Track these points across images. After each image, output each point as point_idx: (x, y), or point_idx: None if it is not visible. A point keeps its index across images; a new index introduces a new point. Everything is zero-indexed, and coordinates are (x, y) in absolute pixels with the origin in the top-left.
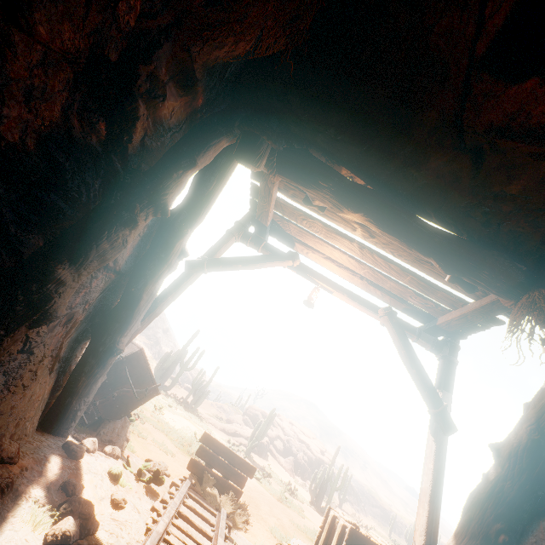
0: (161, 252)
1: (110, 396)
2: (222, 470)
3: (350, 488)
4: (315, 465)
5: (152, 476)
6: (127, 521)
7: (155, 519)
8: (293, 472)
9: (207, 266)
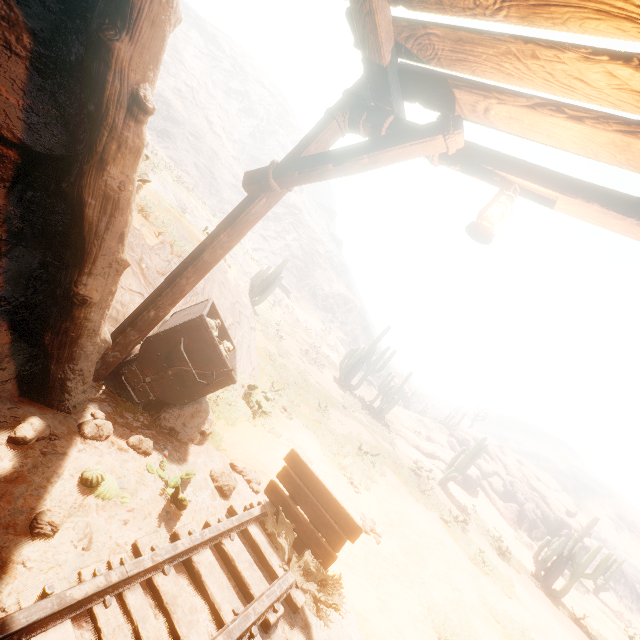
0: (88, 101)
1: (163, 373)
2: (309, 512)
3: (619, 574)
4: (553, 526)
5: (173, 493)
6: (26, 562)
7: (96, 571)
8: (515, 523)
9: (274, 175)
